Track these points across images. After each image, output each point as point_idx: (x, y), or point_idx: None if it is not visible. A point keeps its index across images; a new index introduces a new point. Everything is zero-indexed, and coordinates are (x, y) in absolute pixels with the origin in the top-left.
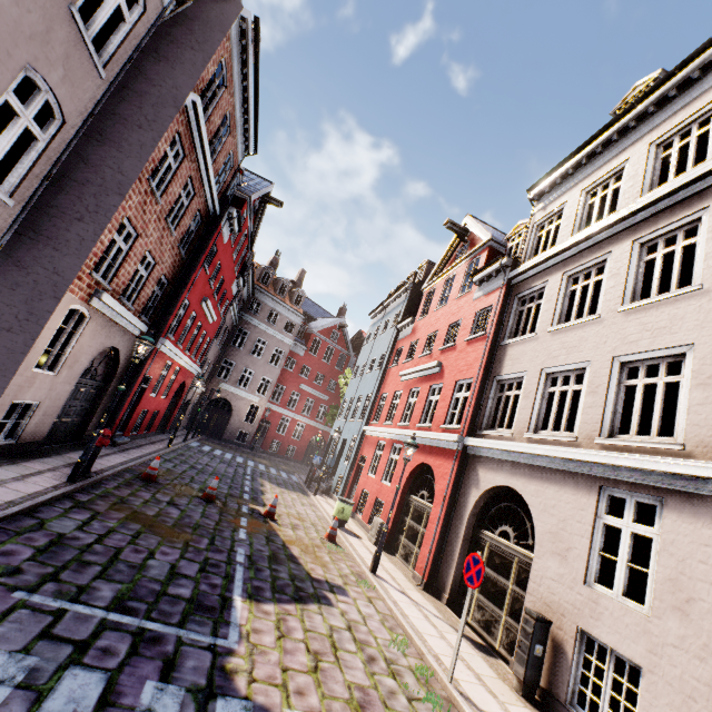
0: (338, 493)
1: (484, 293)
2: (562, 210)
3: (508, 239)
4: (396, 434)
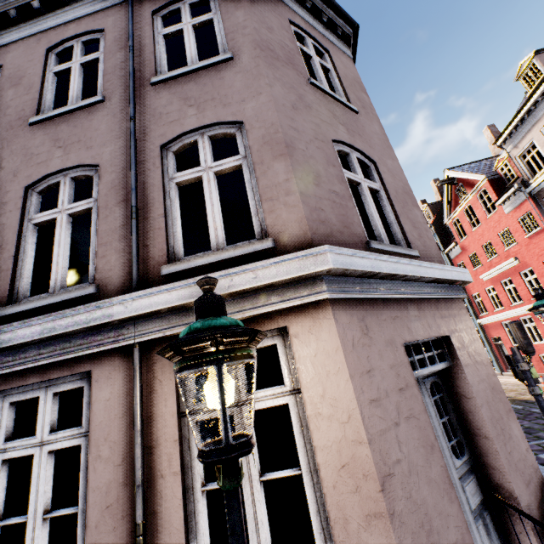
0: (495, 369)
1: (513, 207)
2: (532, 143)
3: (496, 170)
4: (517, 312)
